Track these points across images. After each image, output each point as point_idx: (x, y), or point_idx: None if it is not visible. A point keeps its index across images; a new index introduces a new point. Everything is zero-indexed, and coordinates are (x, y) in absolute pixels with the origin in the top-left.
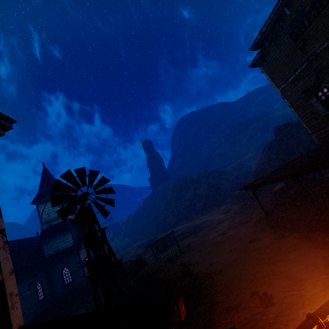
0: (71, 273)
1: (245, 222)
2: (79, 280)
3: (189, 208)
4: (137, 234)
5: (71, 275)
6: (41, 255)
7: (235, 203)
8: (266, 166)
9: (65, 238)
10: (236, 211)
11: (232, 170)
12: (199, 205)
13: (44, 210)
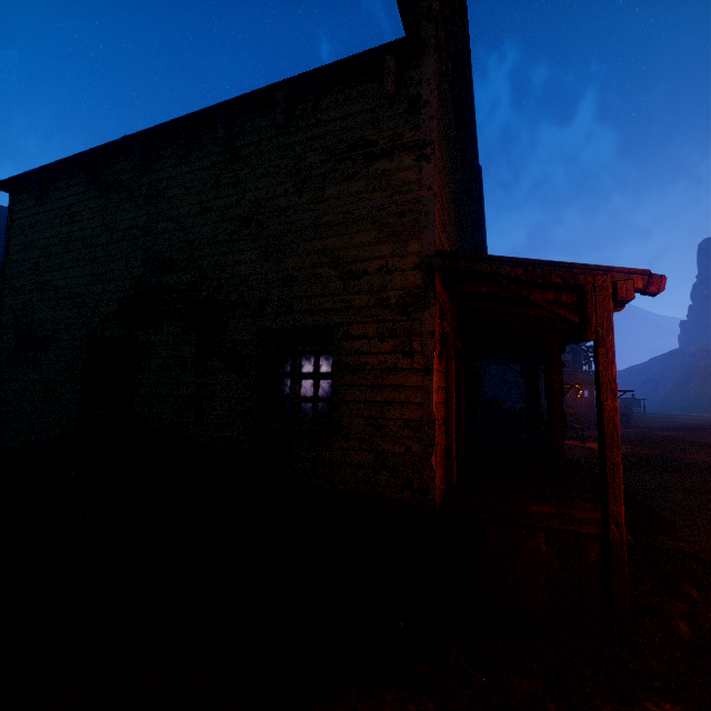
0: None
1: None
2: None
3: None
4: None
5: None
6: None
7: None
8: None
9: None
10: None
11: None
12: None
13: None
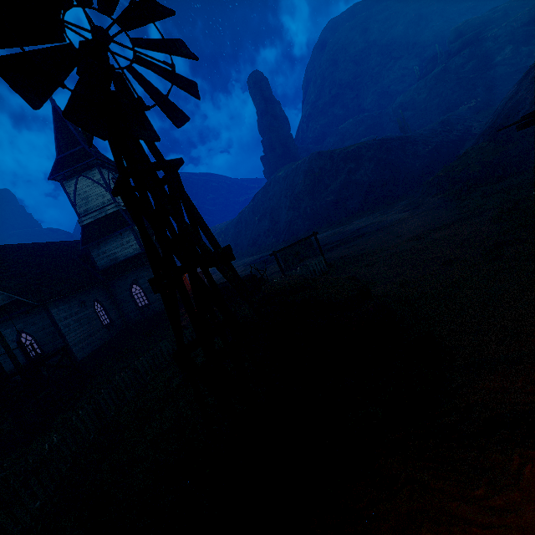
0: (145, 293)
1: (469, 217)
2: (160, 303)
3: (335, 207)
4: (243, 249)
5: (145, 295)
6: (93, 265)
7: (432, 193)
8: (525, 111)
9: (124, 241)
10: (436, 205)
11: (428, 135)
12: (354, 202)
13: (76, 192)
